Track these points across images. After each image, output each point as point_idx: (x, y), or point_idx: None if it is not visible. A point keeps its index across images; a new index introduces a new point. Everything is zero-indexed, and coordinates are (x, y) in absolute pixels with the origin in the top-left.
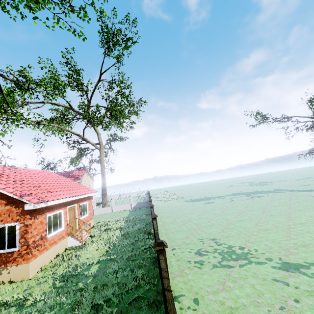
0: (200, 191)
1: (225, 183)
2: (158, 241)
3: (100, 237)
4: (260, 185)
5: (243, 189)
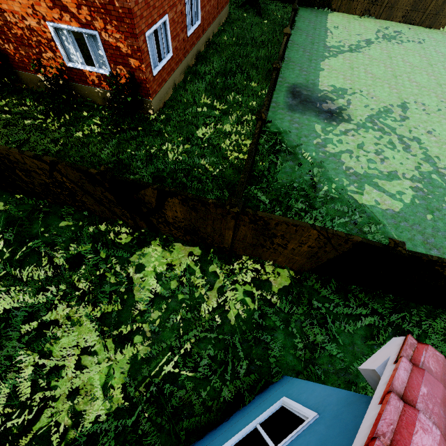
0: None
1: None
2: None
3: None
4: None
5: None
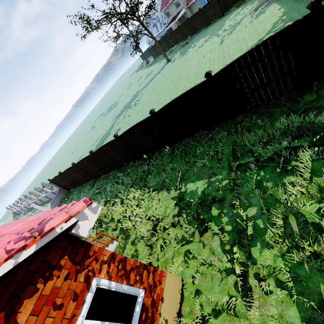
0: (76, 151)
1: (81, 134)
2: (314, 0)
3: (113, 221)
4: (115, 107)
5: (111, 116)
